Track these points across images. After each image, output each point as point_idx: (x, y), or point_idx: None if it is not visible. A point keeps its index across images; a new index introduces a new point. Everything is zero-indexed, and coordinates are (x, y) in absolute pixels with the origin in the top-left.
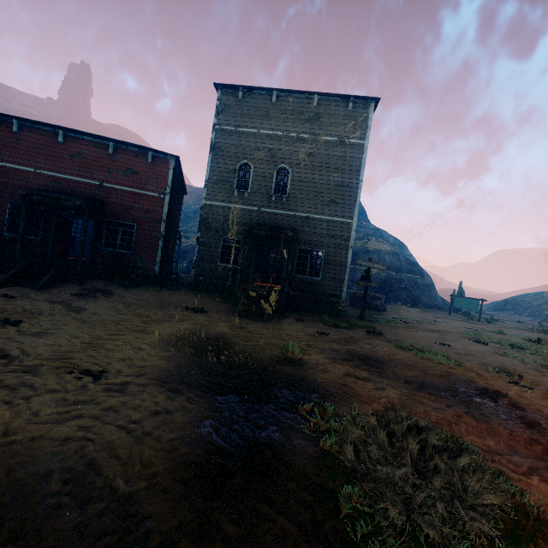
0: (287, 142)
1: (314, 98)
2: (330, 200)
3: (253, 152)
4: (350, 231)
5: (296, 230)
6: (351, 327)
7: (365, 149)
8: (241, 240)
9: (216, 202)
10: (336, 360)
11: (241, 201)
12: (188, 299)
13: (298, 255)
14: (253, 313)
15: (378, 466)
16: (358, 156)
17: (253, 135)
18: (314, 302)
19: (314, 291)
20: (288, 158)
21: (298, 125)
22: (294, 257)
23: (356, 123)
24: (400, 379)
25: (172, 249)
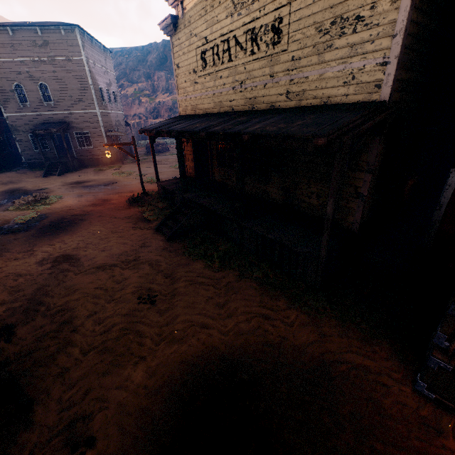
0: (36, 65)
1: (37, 29)
2: (79, 100)
3: (18, 76)
4: (98, 117)
5: (69, 122)
6: (107, 169)
7: (85, 63)
8: (41, 134)
9: (13, 114)
10: (63, 186)
11: (28, 110)
12: (20, 174)
13: (77, 136)
14: (52, 174)
15: (17, 201)
16: (83, 68)
17: (12, 63)
18: (97, 160)
19: (93, 154)
20: (42, 77)
21: (37, 51)
22: (74, 138)
23: (72, 45)
24: (80, 186)
25: (13, 143)
